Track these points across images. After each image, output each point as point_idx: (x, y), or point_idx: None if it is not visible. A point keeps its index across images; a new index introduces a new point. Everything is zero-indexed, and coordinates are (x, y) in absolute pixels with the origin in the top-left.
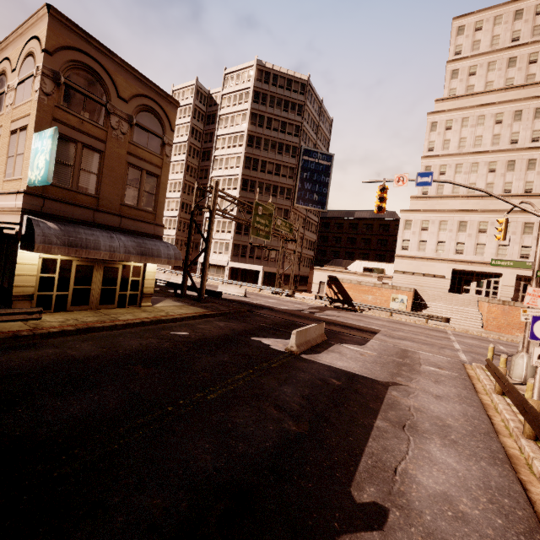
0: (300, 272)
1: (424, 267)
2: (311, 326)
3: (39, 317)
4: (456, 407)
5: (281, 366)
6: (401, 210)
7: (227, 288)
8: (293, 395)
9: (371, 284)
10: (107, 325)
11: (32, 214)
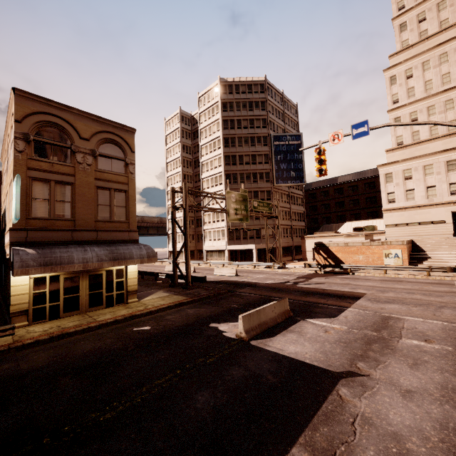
0: (294, 243)
1: (418, 215)
2: (267, 305)
3: (12, 333)
4: (433, 410)
5: (217, 360)
6: (378, 166)
7: (221, 271)
8: (203, 406)
9: (359, 244)
10: (80, 329)
11: (19, 245)
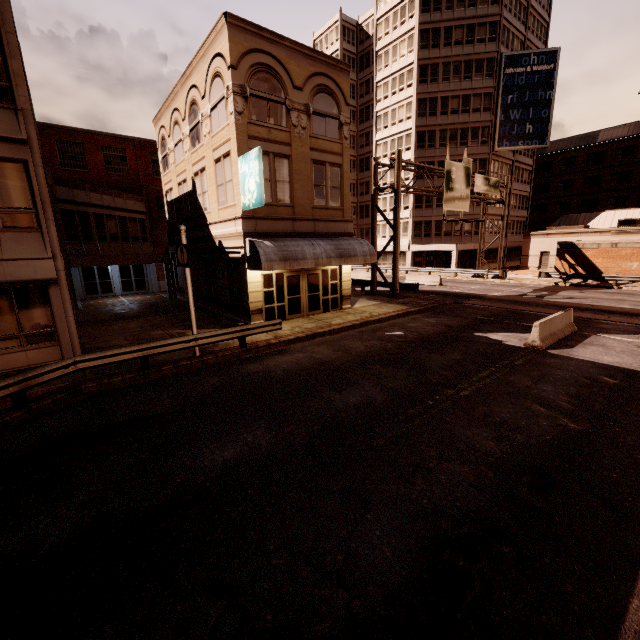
0: (508, 244)
1: None
2: (556, 315)
3: (280, 327)
4: None
5: (527, 364)
6: None
7: (416, 279)
8: (556, 393)
9: (637, 245)
10: (327, 330)
11: (250, 236)
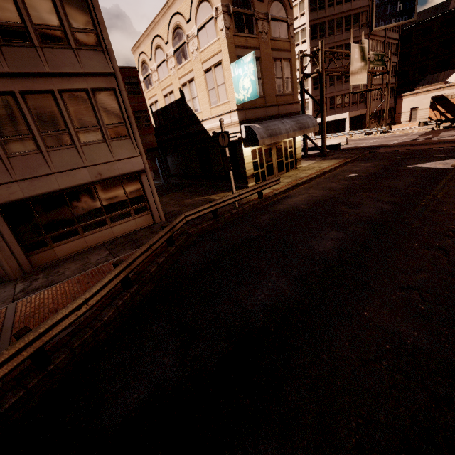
0: (382, 106)
1: None
2: None
3: (279, 182)
4: None
5: None
6: None
7: (327, 142)
8: None
9: None
10: (303, 181)
11: (242, 123)
